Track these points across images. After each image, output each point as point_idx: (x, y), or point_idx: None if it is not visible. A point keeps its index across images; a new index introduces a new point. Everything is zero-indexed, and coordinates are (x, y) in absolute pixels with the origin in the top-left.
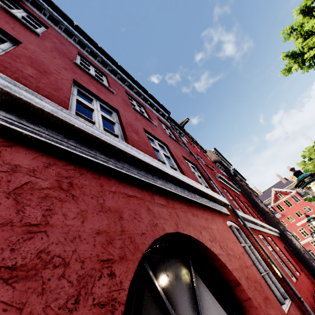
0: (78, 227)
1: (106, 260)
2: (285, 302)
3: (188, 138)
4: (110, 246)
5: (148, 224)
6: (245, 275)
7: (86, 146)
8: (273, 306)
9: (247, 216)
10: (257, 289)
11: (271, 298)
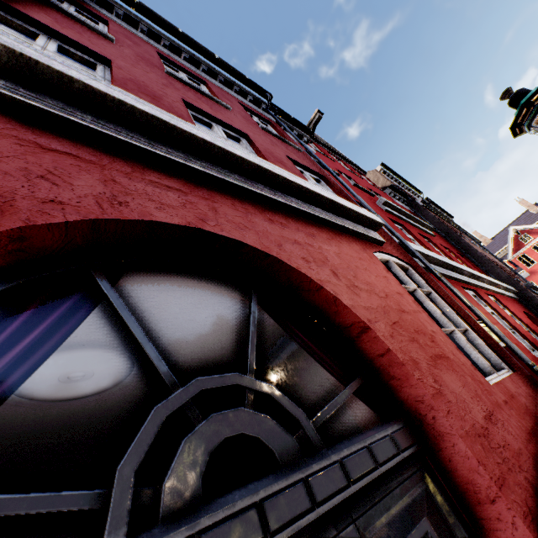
0: None
1: None
2: (494, 372)
3: (324, 149)
4: None
5: (92, 197)
6: (392, 319)
7: None
8: (455, 369)
9: (437, 255)
10: (418, 342)
11: (456, 359)
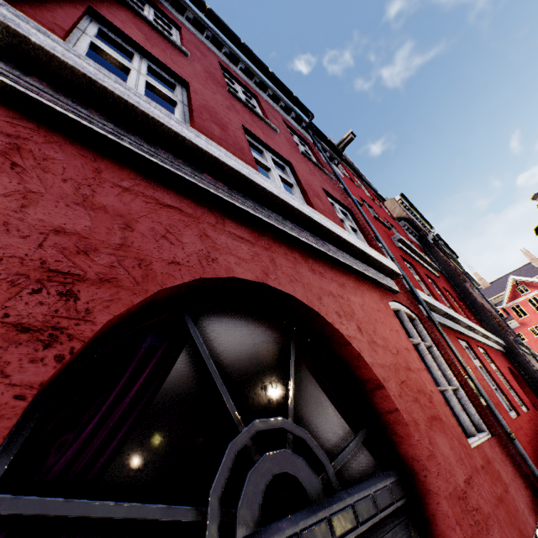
0: (10, 211)
1: (62, 273)
2: (476, 435)
3: (350, 171)
4: (81, 257)
5: (195, 254)
6: (401, 378)
7: (71, 98)
8: (446, 431)
9: (441, 305)
10: (420, 402)
11: (447, 421)
